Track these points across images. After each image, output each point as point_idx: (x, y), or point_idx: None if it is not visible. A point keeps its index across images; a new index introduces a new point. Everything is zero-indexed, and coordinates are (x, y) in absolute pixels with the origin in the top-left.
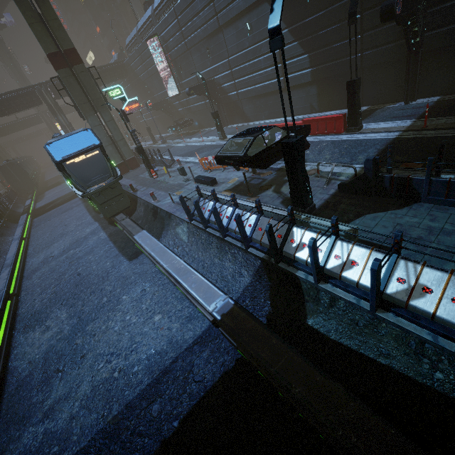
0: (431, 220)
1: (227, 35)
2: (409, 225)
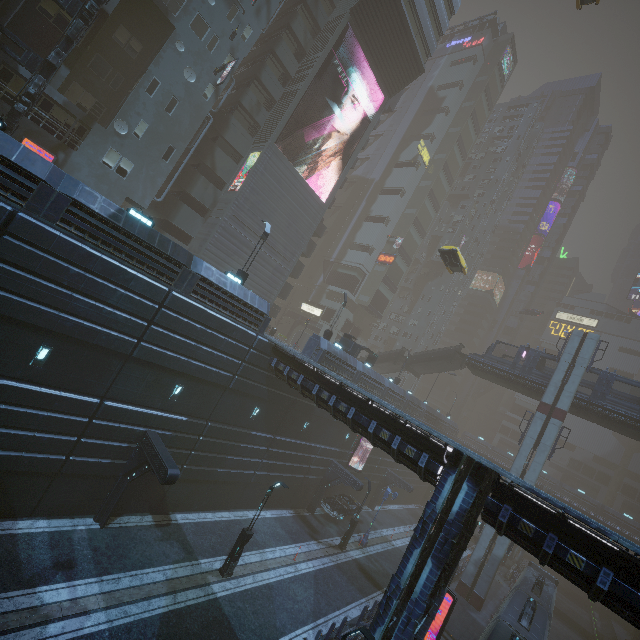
0: None
1: None
2: None
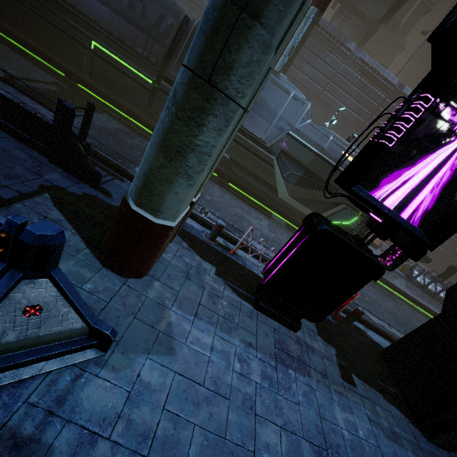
0: None
1: (318, 107)
2: None
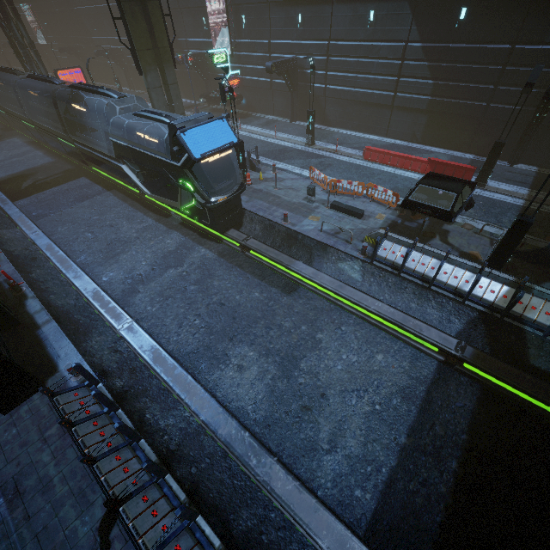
0: None
1: (338, 12)
2: None
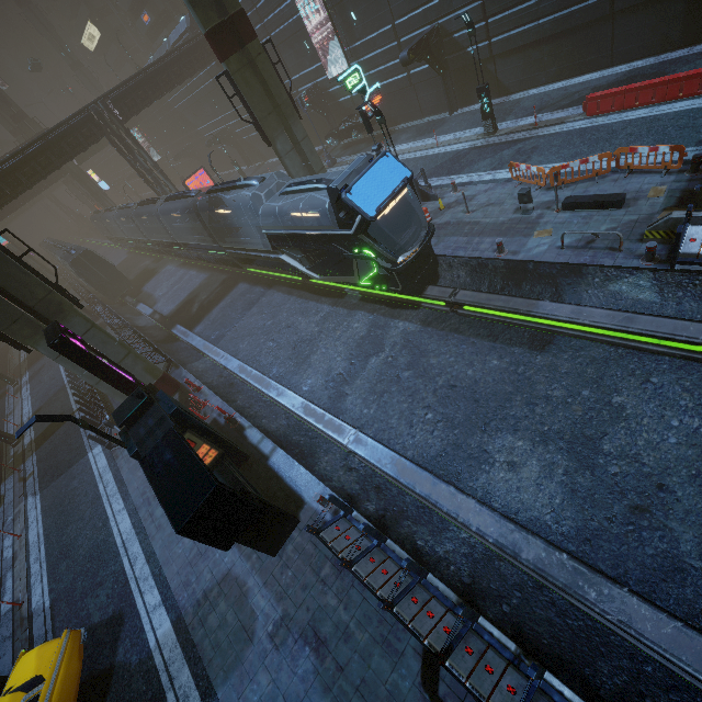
0: None
1: None
2: None
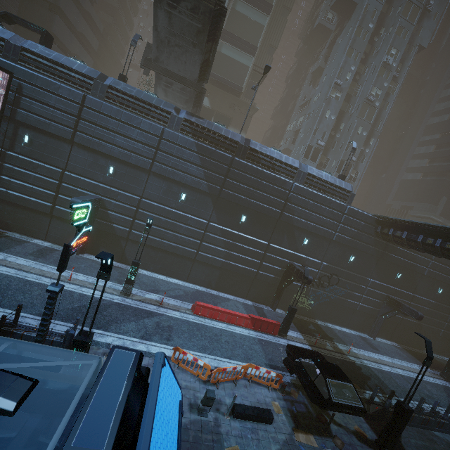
0: (416, 439)
1: (154, 182)
2: (417, 446)
